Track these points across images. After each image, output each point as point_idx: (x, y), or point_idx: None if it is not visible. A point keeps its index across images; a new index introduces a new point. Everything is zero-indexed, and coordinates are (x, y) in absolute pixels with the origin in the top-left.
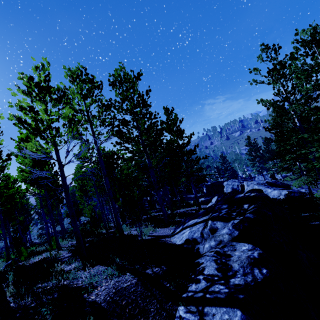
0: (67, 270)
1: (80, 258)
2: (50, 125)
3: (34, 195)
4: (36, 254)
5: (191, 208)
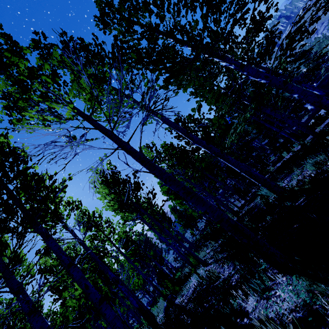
0: (290, 320)
1: (276, 268)
2: (32, 66)
3: (134, 220)
4: (184, 280)
5: (328, 121)
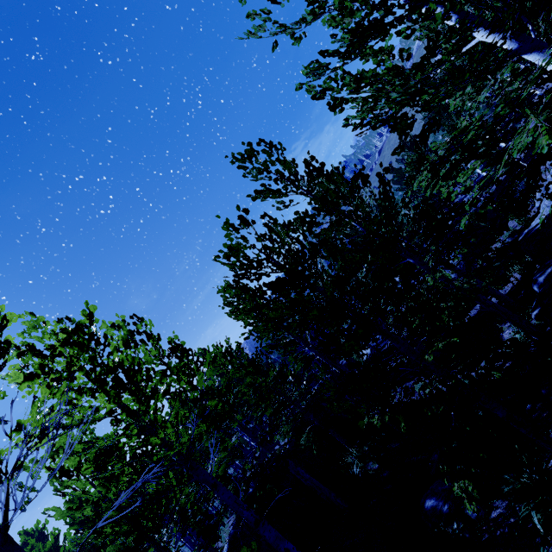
0: None
1: None
2: None
3: None
4: None
5: None
